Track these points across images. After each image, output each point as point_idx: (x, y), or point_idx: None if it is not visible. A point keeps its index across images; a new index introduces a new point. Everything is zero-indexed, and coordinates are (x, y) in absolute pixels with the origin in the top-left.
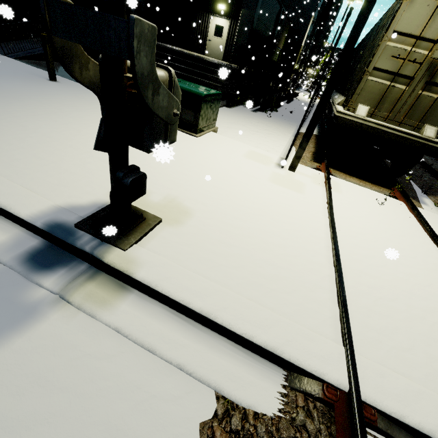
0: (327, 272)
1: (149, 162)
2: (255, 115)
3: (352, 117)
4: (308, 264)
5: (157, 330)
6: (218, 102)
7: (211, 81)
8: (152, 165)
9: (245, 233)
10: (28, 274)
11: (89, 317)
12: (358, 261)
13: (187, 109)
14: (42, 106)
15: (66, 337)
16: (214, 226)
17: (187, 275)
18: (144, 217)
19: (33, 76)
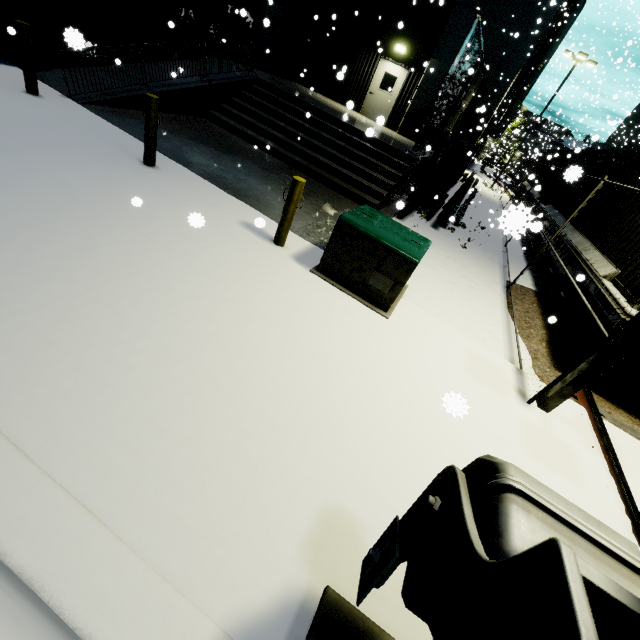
0: None
1: (340, 416)
2: (439, 237)
3: None
4: None
5: None
6: None
7: (380, 173)
8: (347, 428)
9: None
10: None
11: None
12: None
13: (383, 273)
14: (142, 243)
15: None
16: None
17: None
18: None
19: (118, 155)
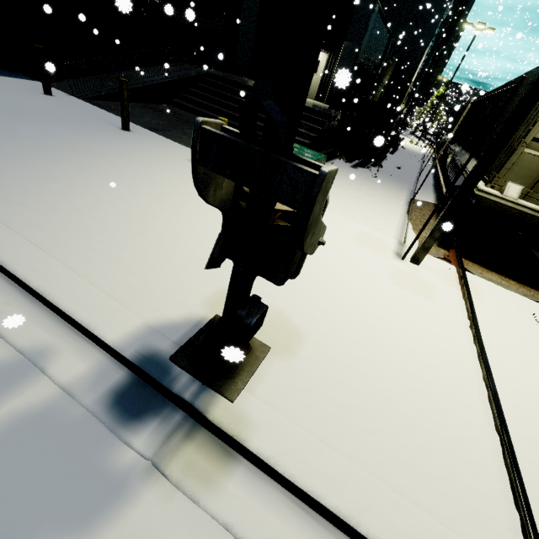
0: (489, 442)
1: None
2: (356, 173)
3: (499, 198)
4: (462, 427)
5: (277, 532)
6: None
7: (304, 129)
8: None
9: (373, 370)
10: (115, 427)
11: (189, 500)
12: (528, 422)
13: None
14: (117, 168)
15: (164, 534)
16: (334, 359)
17: (312, 446)
18: (251, 347)
19: (105, 125)
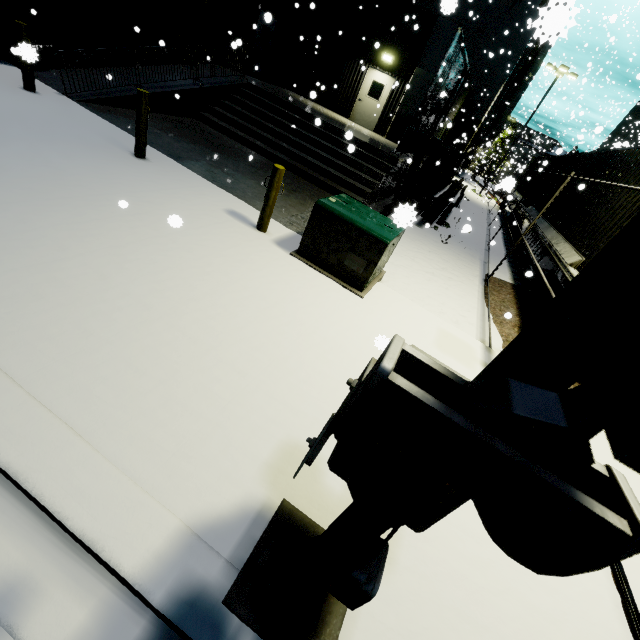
0: None
1: (308, 372)
2: (422, 234)
3: None
4: None
5: None
6: (397, 241)
7: (365, 173)
8: (314, 382)
9: (491, 580)
10: None
11: None
12: None
13: (357, 254)
14: (130, 222)
15: None
16: (441, 565)
17: None
18: None
19: (111, 147)
